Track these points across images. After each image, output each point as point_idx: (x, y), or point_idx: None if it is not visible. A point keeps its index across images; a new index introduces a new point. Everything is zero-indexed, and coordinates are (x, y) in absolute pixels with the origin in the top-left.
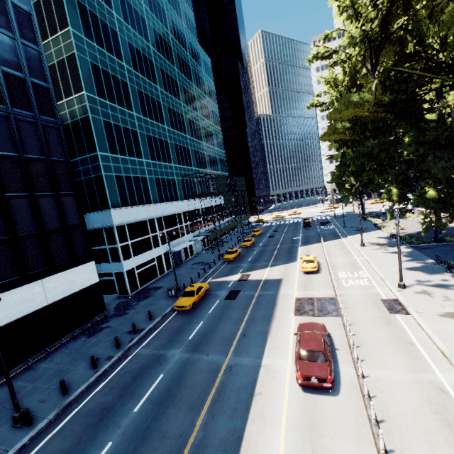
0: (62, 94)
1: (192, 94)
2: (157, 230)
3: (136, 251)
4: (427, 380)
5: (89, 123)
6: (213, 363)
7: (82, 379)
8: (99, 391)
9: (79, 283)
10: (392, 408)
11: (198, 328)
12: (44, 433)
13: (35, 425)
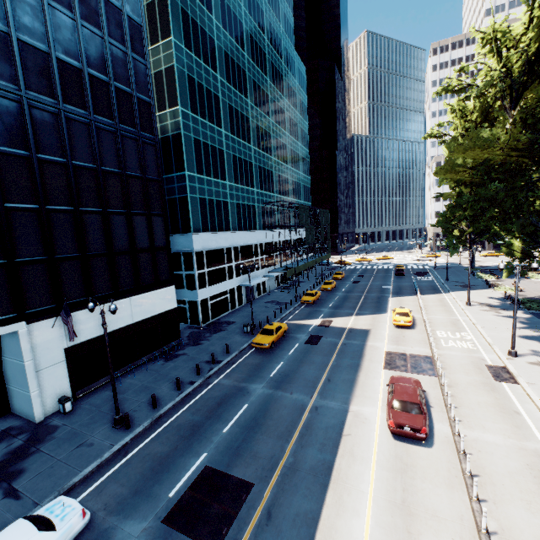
0: (156, 107)
1: (282, 109)
2: (233, 261)
3: (211, 280)
4: (530, 448)
5: (180, 140)
6: (297, 402)
7: (168, 398)
8: (186, 410)
9: (160, 306)
10: (488, 467)
11: (279, 368)
12: (142, 437)
13: (133, 429)
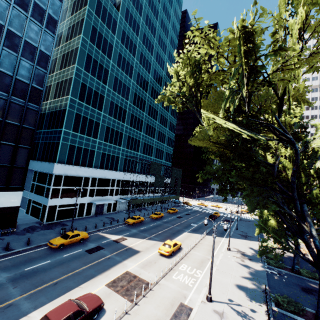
0: (61, 95)
1: (156, 110)
2: (89, 186)
3: (64, 195)
4: None
5: (65, 112)
6: (7, 296)
7: None
8: None
9: (3, 202)
10: None
11: (41, 264)
12: None
13: None
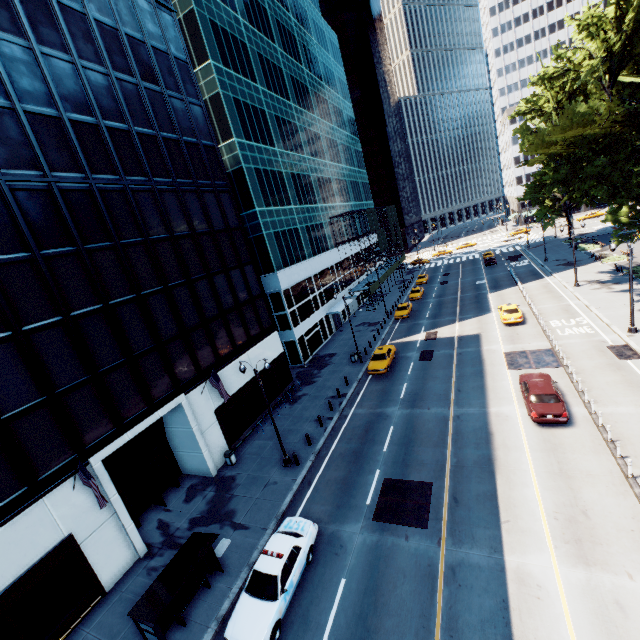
0: None
1: (324, 99)
2: (316, 290)
3: (302, 316)
4: None
5: (242, 176)
6: (438, 415)
7: (317, 435)
8: (339, 441)
9: (271, 354)
10: (626, 432)
11: (405, 389)
12: (314, 469)
13: (303, 464)
